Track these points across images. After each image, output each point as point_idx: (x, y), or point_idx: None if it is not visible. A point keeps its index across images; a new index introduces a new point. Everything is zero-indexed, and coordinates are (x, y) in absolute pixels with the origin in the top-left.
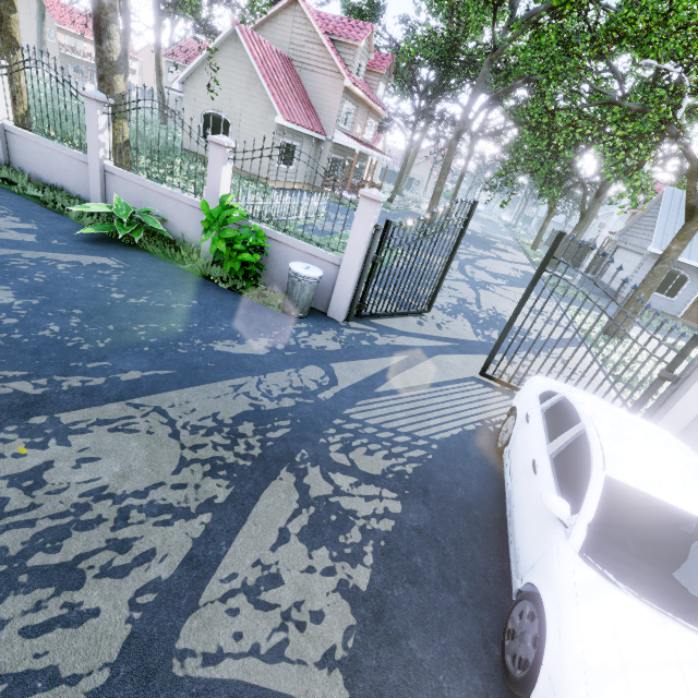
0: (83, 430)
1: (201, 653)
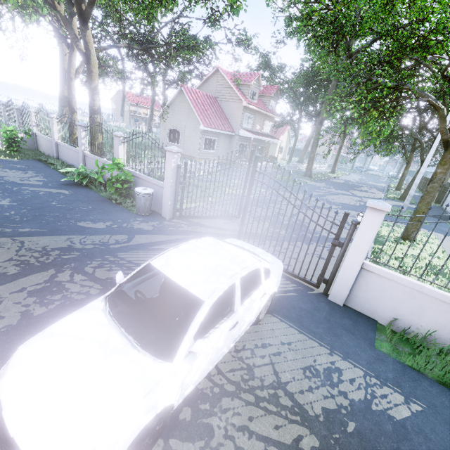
0: None
1: None
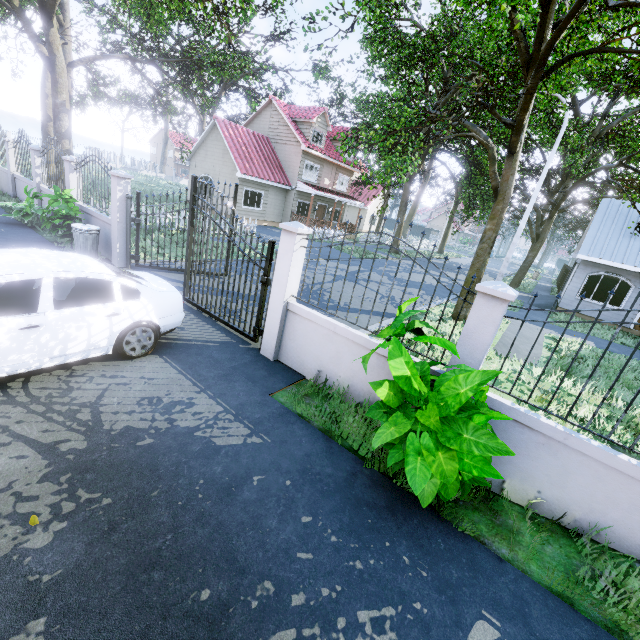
0: None
1: None
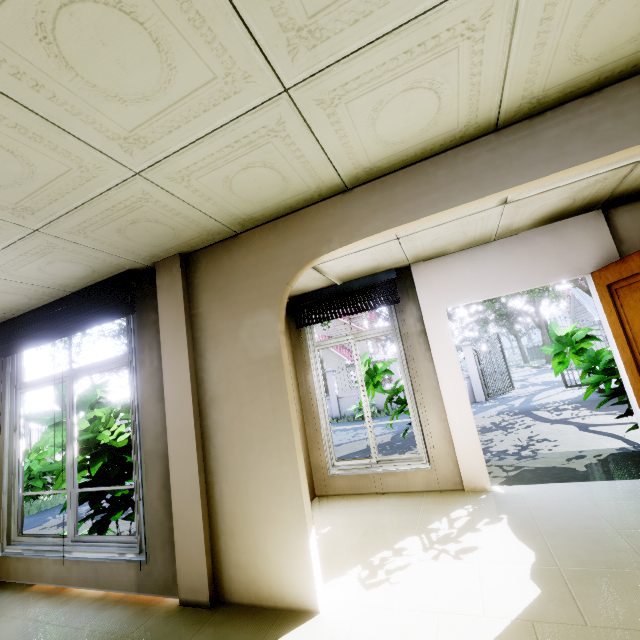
0: None
1: (559, 418)
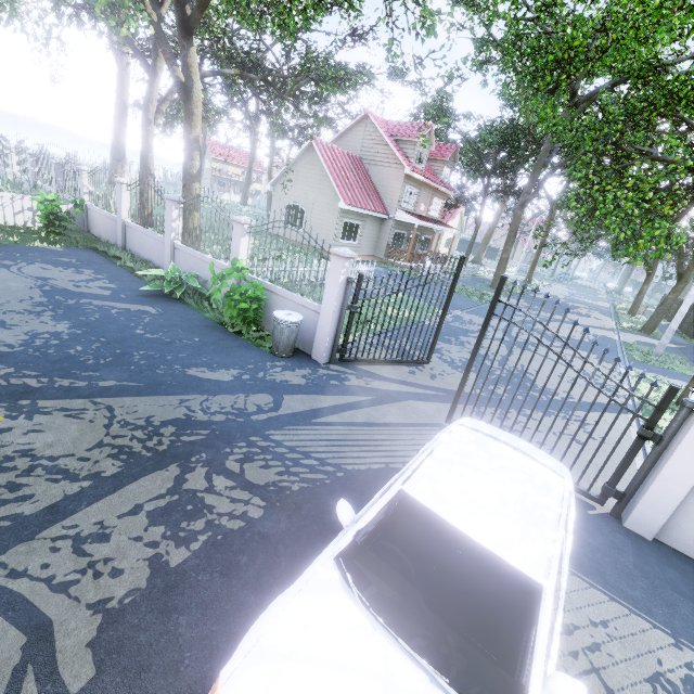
0: (47, 412)
1: (11, 568)
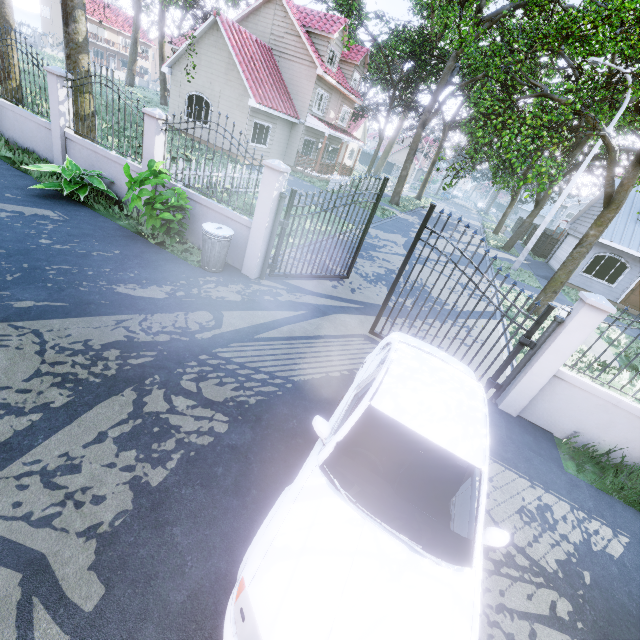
0: None
1: None
